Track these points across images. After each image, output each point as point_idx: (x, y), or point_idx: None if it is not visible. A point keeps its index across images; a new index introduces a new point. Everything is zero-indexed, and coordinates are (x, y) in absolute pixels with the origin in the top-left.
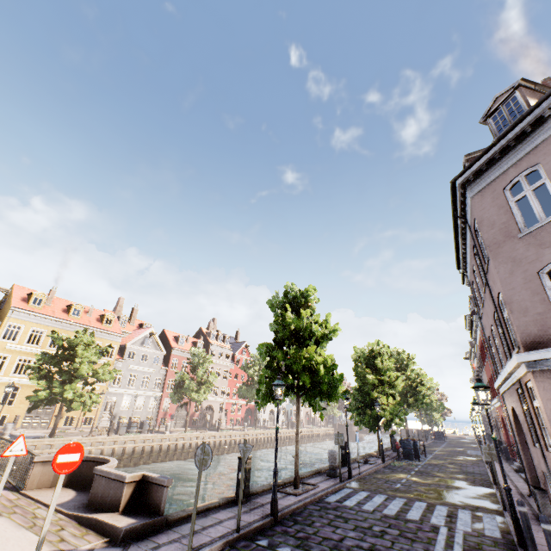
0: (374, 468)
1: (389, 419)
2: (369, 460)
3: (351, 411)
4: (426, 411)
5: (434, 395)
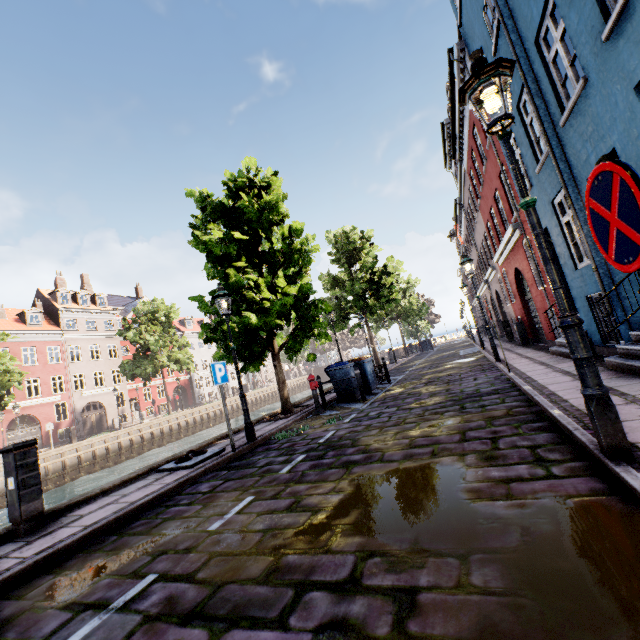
0: (147, 501)
1: (294, 333)
2: (205, 449)
3: (211, 341)
4: (407, 319)
5: (414, 296)
